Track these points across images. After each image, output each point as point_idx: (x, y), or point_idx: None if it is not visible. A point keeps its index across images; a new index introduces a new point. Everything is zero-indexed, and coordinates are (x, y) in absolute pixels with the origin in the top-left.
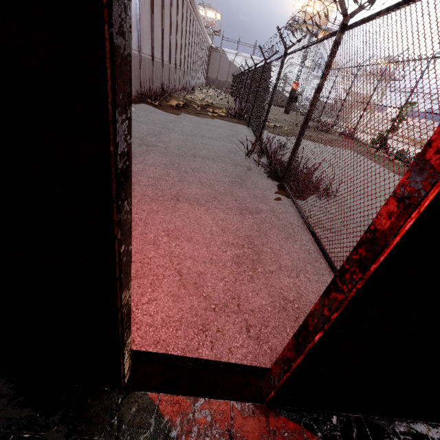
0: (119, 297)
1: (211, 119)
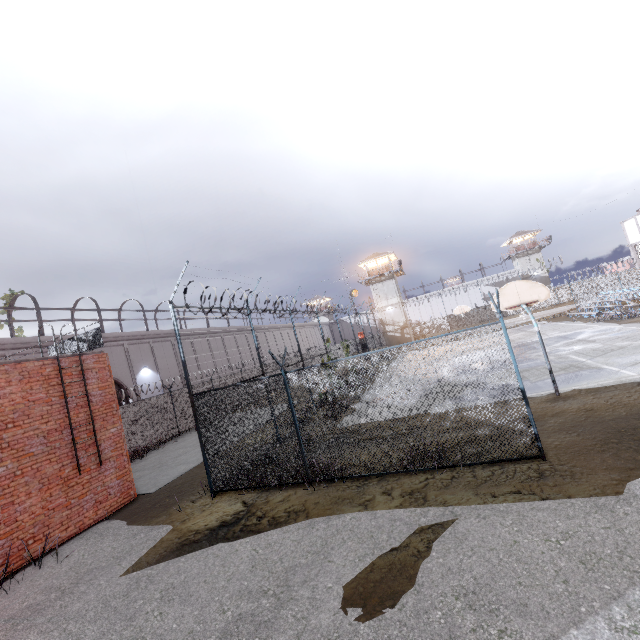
0: None
1: None
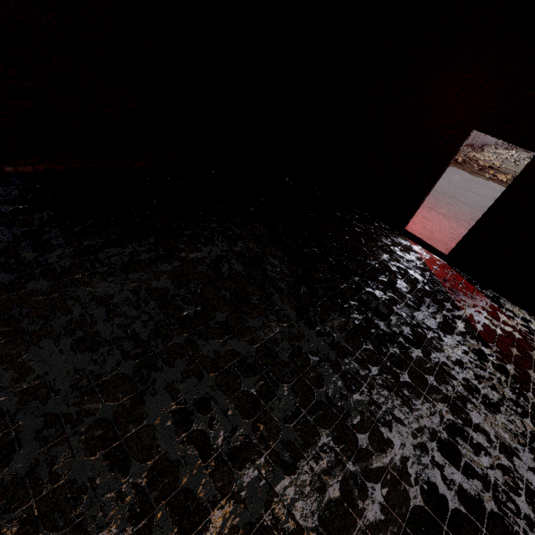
0: (426, 195)
1: (486, 180)
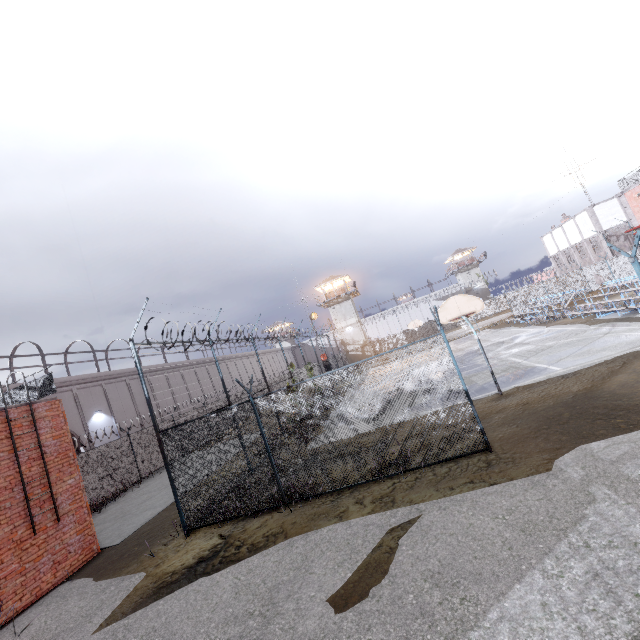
0: None
1: None
